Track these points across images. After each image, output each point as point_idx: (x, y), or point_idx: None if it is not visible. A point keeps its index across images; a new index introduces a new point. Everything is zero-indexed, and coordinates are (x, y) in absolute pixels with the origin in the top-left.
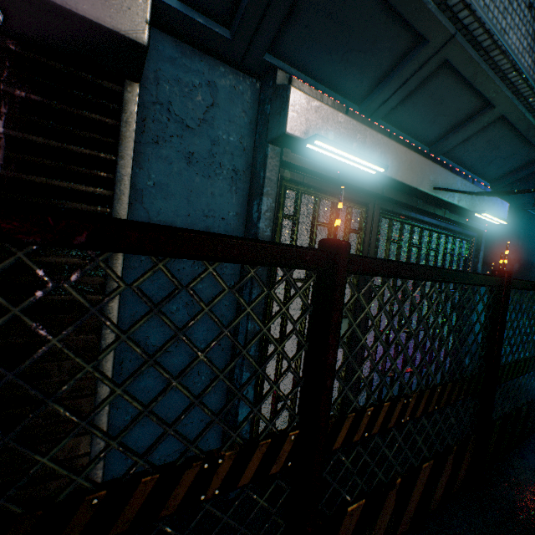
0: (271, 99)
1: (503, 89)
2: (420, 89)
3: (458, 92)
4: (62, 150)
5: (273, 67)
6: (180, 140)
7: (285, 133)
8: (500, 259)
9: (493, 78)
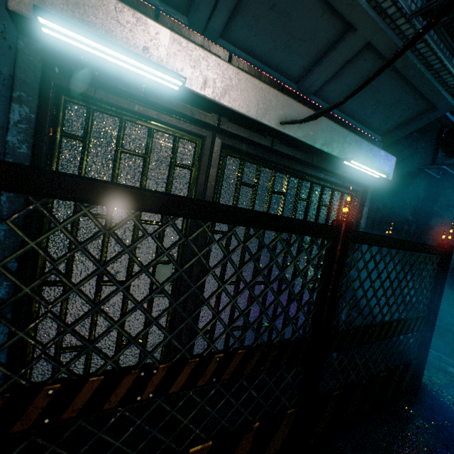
0: None
1: (359, 0)
2: None
3: (306, 4)
4: None
5: None
6: None
7: (7, 8)
8: (343, 207)
9: None
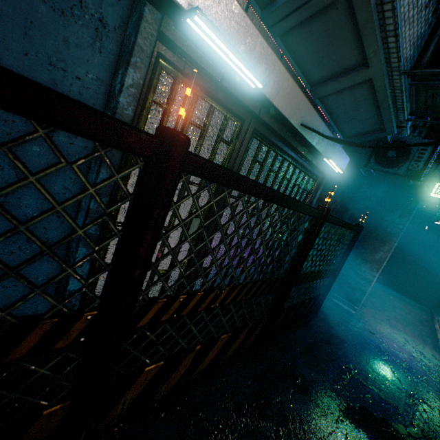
0: None
1: (381, 51)
2: (319, 18)
3: (348, 38)
4: None
5: None
6: None
7: None
8: (326, 198)
9: (377, 36)
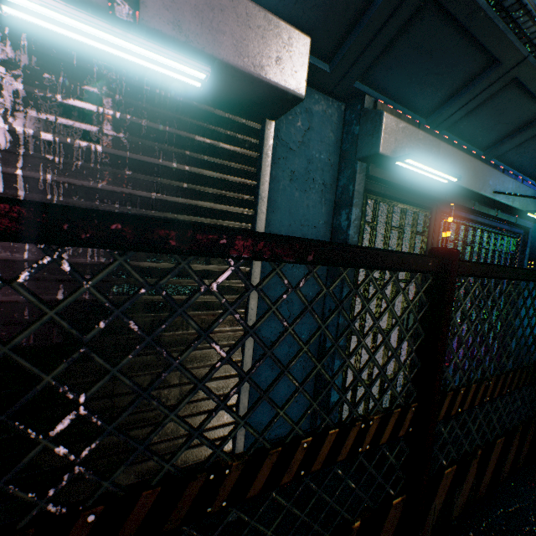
0: (359, 121)
1: None
2: (485, 102)
3: (520, 103)
4: (222, 180)
5: (359, 92)
6: (284, 161)
7: (379, 153)
8: None
9: None
